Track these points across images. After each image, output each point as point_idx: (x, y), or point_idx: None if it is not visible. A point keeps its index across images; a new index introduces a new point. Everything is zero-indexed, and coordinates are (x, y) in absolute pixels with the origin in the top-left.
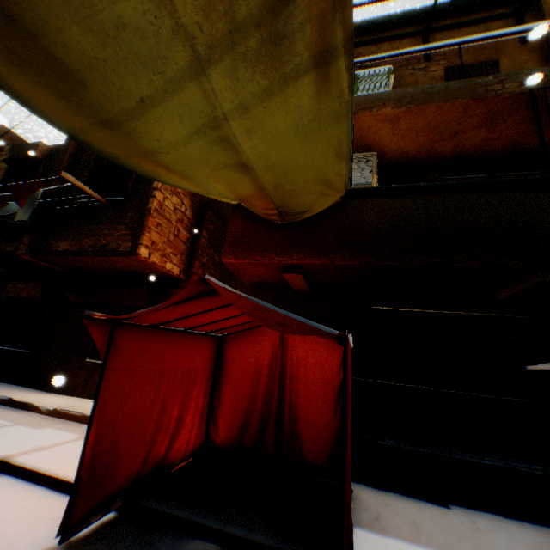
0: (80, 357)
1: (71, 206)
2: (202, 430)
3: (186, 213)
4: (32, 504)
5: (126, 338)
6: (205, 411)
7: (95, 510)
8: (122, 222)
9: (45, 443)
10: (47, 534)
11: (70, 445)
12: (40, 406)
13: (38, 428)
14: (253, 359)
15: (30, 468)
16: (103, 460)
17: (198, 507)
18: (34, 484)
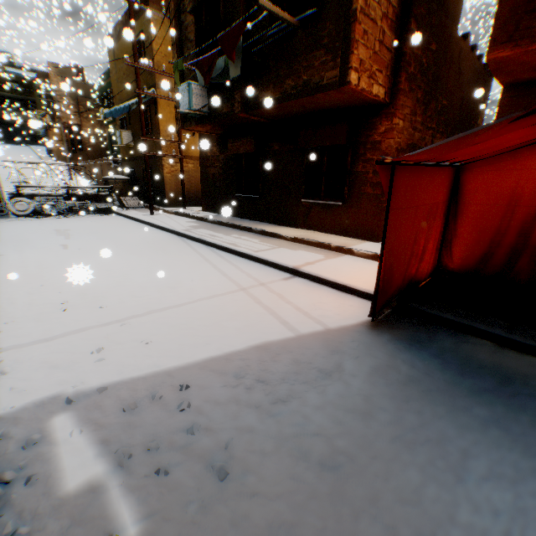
0: (295, 198)
1: (263, 46)
2: (434, 257)
3: (390, 2)
4: (329, 296)
5: (397, 179)
6: (438, 242)
7: (383, 307)
8: (319, 46)
9: (308, 260)
10: (355, 315)
11: (325, 262)
12: (284, 236)
13: (294, 250)
14: (506, 188)
15: (313, 275)
16: (386, 276)
17: (466, 316)
18: (319, 284)
